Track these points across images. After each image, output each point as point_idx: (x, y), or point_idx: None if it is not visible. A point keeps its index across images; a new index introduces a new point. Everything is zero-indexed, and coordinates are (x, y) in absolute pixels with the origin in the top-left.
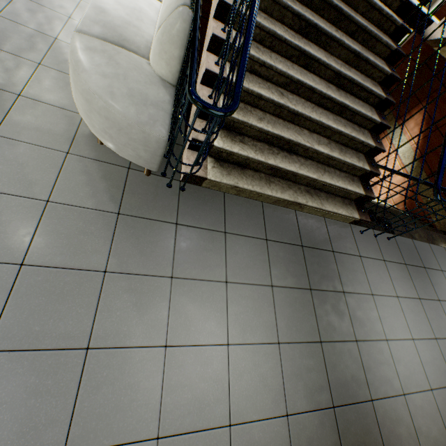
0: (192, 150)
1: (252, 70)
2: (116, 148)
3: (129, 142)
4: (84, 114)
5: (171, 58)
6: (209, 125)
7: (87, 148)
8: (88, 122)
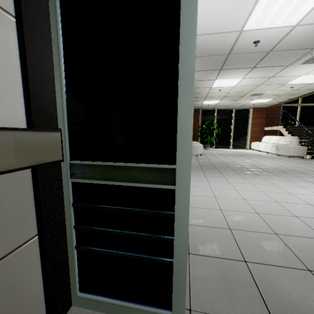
0: (307, 155)
1: (306, 143)
2: (296, 154)
3: (299, 151)
4: (287, 152)
5: (297, 142)
6: (309, 148)
7: (288, 158)
8: (288, 153)
